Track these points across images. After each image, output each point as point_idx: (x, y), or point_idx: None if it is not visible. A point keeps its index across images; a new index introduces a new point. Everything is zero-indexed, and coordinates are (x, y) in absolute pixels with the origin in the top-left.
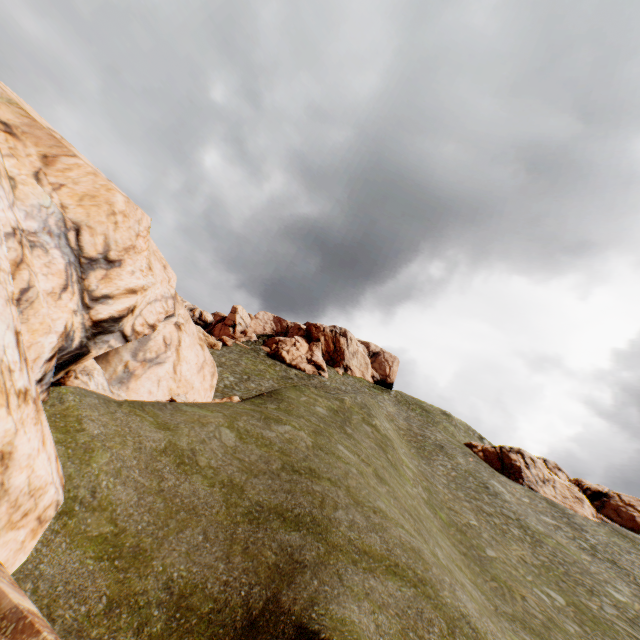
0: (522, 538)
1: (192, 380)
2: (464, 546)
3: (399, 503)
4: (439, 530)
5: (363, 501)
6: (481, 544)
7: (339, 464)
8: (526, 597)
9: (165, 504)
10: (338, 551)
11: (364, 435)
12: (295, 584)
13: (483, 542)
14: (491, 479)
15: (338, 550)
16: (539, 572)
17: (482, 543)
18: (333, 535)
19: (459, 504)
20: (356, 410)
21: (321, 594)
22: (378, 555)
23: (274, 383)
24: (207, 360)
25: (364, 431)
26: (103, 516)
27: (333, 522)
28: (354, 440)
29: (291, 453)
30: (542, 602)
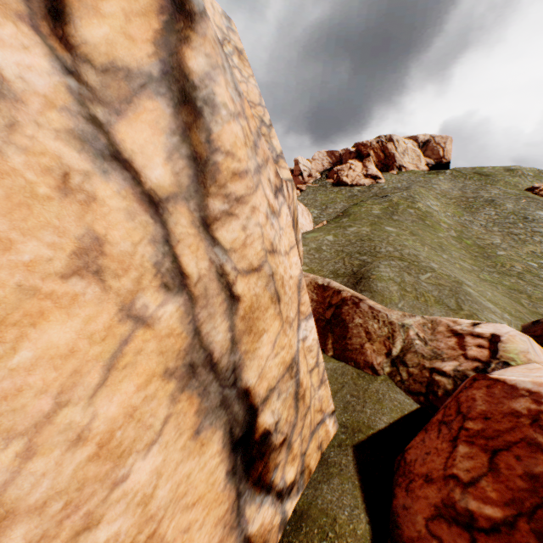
0: (541, 241)
1: (301, 222)
2: (478, 254)
3: (423, 242)
4: (458, 250)
5: (394, 243)
6: (495, 251)
7: (384, 234)
8: (515, 266)
9: (319, 261)
10: (380, 257)
11: (407, 216)
12: (365, 266)
13: (498, 250)
14: (537, 211)
15: (380, 257)
16: (542, 255)
17: (496, 250)
18: (378, 255)
19: (489, 235)
20: (402, 202)
21: (373, 265)
22: (396, 255)
23: (344, 204)
24: (303, 209)
25: (408, 213)
26: (304, 266)
27: (379, 252)
28: (398, 221)
29: (359, 236)
30: (528, 266)
